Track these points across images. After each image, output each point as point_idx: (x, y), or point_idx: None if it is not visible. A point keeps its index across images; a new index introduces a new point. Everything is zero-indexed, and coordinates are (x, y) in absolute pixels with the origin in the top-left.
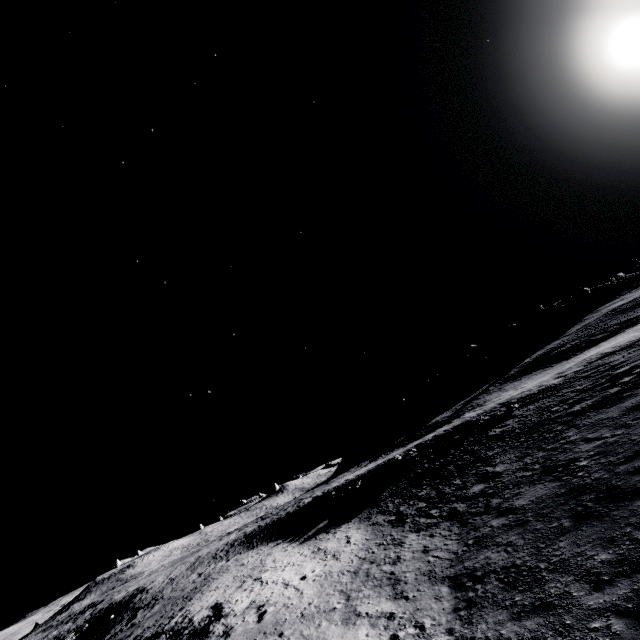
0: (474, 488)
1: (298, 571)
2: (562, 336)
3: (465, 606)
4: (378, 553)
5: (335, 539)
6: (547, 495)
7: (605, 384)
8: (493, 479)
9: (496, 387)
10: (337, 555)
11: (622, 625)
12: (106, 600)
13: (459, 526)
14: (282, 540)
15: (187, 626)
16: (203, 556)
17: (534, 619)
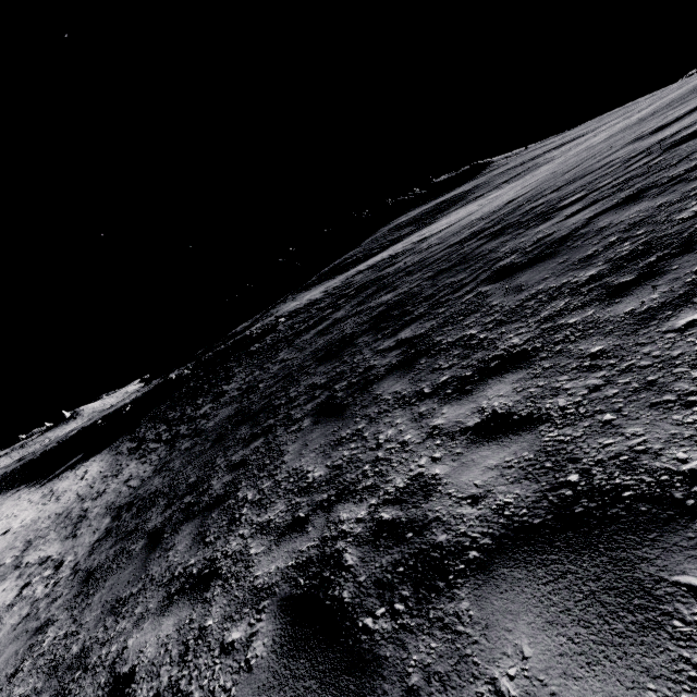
0: (204, 408)
1: (7, 525)
2: (358, 247)
3: (103, 537)
4: (95, 488)
5: (73, 477)
6: (225, 417)
7: (332, 304)
8: (219, 399)
9: (293, 296)
10: (61, 496)
11: (141, 546)
12: None
13: (168, 450)
14: (26, 485)
15: None
16: None
17: (118, 546)
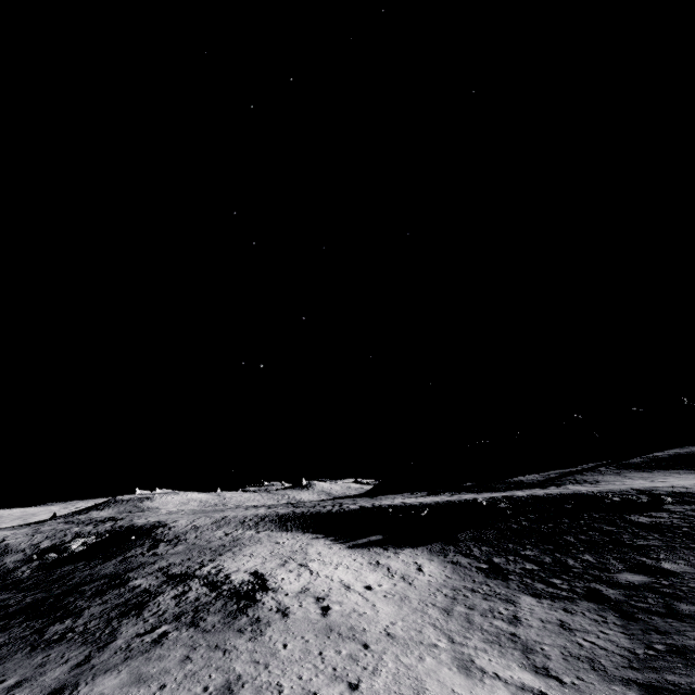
0: (627, 576)
1: (358, 577)
2: None
3: None
4: (476, 600)
5: (399, 560)
6: None
7: None
8: (664, 576)
9: (611, 470)
10: (408, 579)
11: None
12: (126, 520)
13: (618, 616)
14: (322, 536)
15: (225, 582)
16: (230, 517)
17: None
